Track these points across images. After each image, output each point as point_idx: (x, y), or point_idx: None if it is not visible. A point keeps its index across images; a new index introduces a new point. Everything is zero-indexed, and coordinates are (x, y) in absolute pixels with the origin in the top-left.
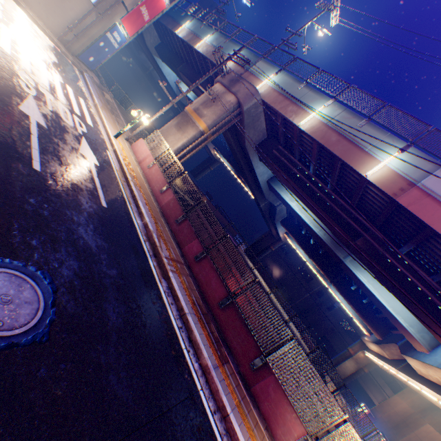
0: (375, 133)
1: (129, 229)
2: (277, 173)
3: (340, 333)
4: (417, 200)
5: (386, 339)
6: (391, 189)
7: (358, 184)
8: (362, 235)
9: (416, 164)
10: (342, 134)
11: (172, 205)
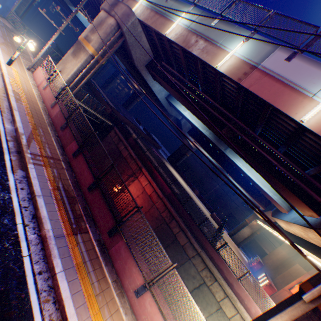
0: (225, 28)
1: None
2: (165, 87)
3: (242, 210)
4: (258, 81)
5: (266, 209)
6: (237, 75)
7: (215, 78)
8: (226, 124)
9: (258, 49)
10: (200, 35)
11: (59, 116)
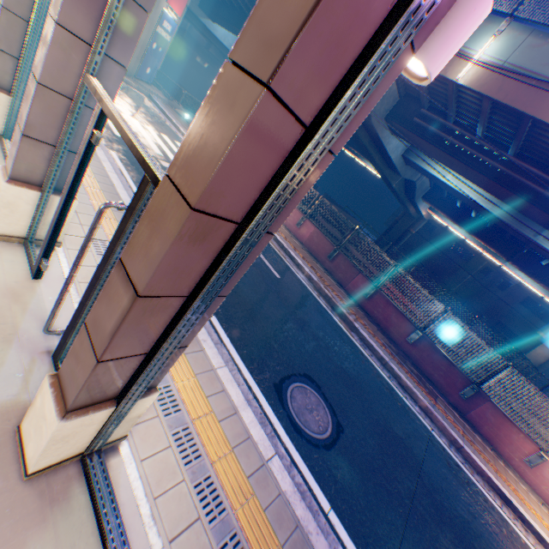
0: None
1: (302, 292)
2: (420, 147)
3: (519, 315)
4: None
5: None
6: None
7: None
8: None
9: None
10: (530, 76)
11: (314, 240)
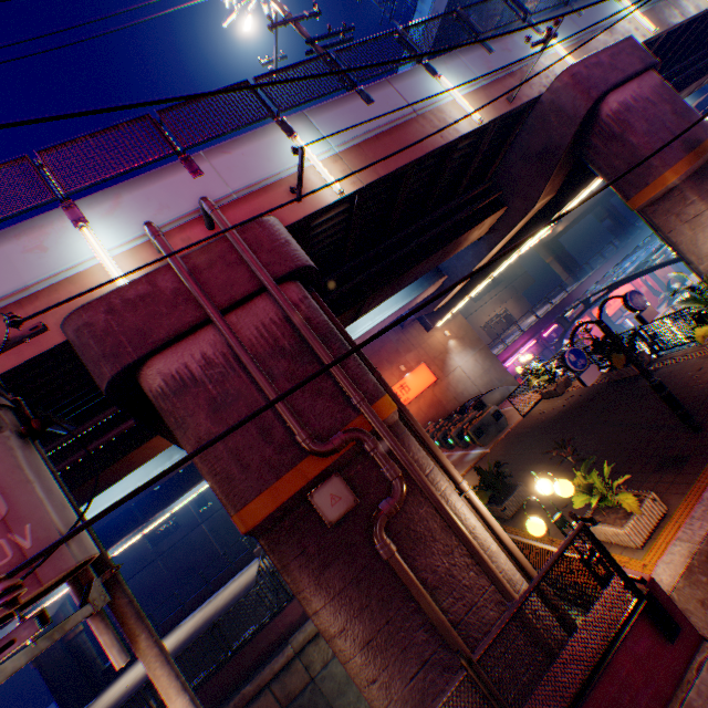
0: None
1: None
2: None
3: None
4: None
5: None
6: None
7: None
8: None
9: None
10: None
11: None
